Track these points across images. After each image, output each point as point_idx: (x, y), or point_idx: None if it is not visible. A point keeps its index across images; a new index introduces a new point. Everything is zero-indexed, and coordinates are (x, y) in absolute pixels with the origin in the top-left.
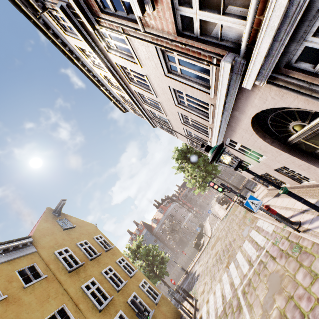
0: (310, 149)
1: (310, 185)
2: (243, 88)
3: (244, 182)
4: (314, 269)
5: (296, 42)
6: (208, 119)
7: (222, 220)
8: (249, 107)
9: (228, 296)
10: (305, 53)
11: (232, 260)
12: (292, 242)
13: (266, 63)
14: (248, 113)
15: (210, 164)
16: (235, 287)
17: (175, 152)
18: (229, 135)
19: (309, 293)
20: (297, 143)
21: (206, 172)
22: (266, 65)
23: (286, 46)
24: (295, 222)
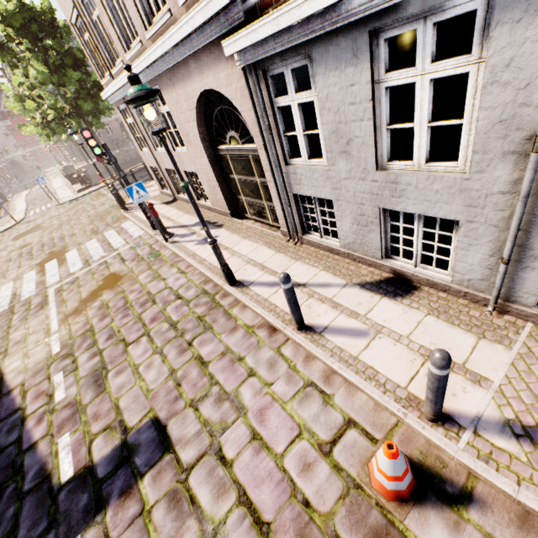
0: (228, 170)
1: (205, 206)
2: (222, 45)
3: (135, 169)
4: (160, 272)
5: (282, 60)
6: (147, 25)
7: (60, 205)
8: (211, 74)
9: (26, 295)
10: (282, 76)
11: (55, 258)
12: (155, 250)
13: (256, 48)
14: (206, 81)
15: (91, 100)
16: (47, 286)
17: (9, 1)
18: (163, 83)
19: (143, 288)
20: (223, 157)
21: (75, 108)
22: (255, 50)
23: (276, 54)
24: (170, 233)
